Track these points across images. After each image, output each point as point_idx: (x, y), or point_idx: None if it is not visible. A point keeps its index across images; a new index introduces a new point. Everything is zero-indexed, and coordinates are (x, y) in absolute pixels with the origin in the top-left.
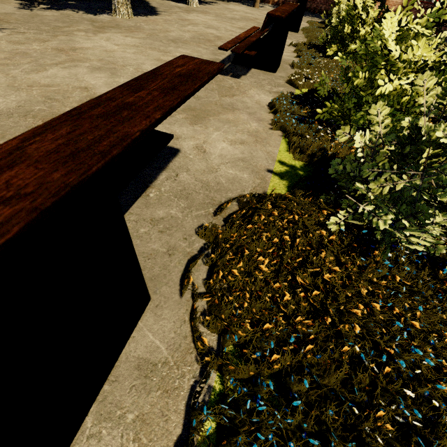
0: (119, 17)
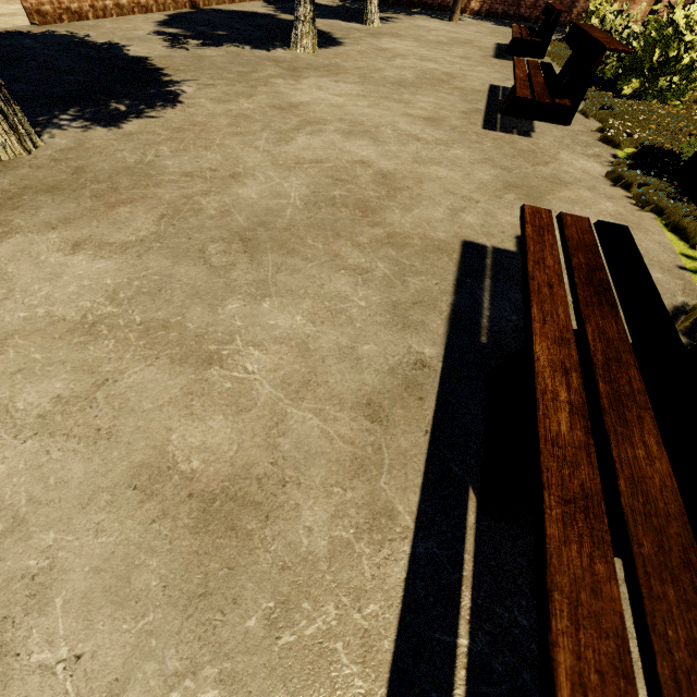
0: (300, 52)
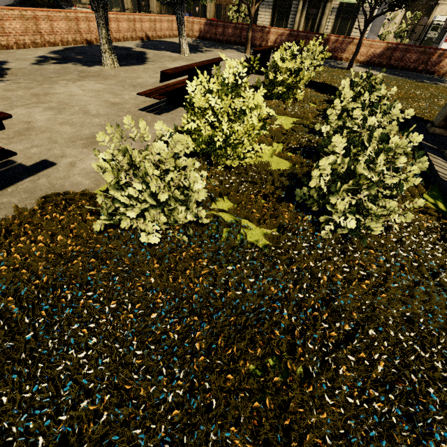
0: (107, 68)
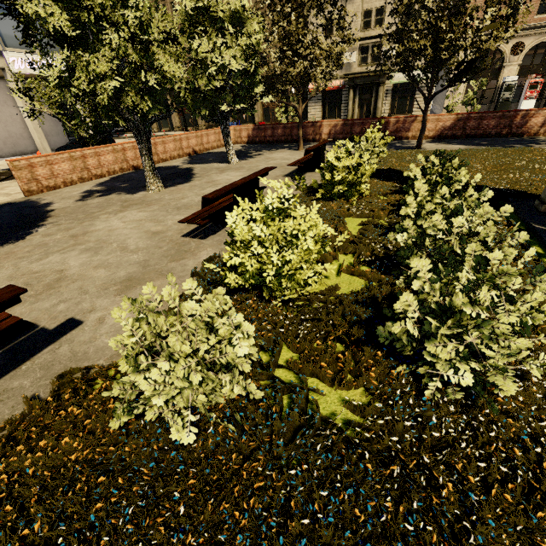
0: (152, 192)
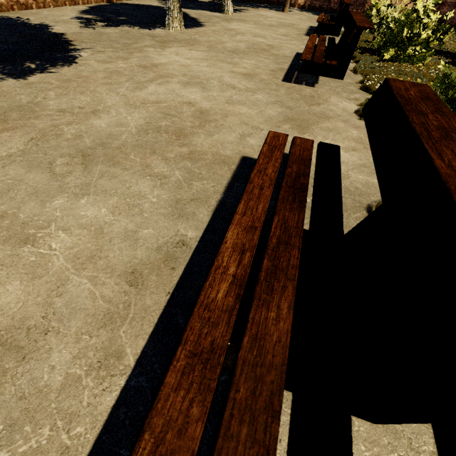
0: (172, 31)
